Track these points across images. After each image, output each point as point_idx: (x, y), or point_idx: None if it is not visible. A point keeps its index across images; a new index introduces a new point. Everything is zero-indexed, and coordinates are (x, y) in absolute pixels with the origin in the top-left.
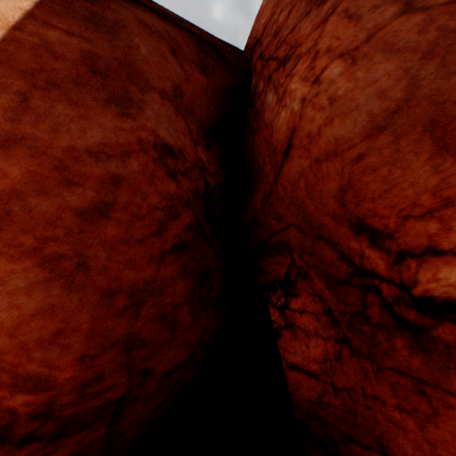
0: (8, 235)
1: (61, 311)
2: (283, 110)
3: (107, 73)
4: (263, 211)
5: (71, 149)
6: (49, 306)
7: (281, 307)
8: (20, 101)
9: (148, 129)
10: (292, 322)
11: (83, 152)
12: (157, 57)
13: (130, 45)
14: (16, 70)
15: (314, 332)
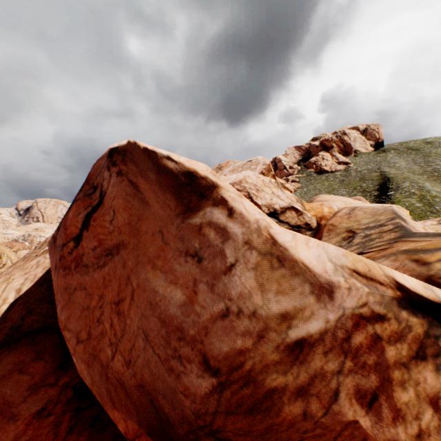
0: None
1: None
2: None
3: (3, 410)
4: None
5: None
6: None
7: None
8: None
9: (27, 416)
10: None
11: None
12: (15, 385)
13: (3, 393)
14: None
15: None
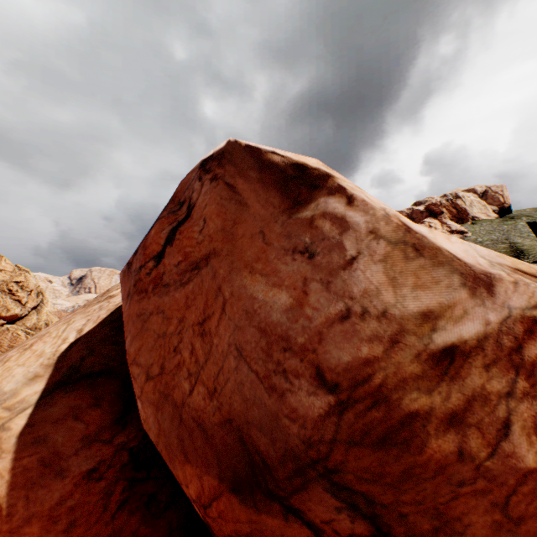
0: None
1: None
2: None
3: (51, 462)
4: None
5: (51, 507)
6: None
7: None
8: (27, 499)
9: (77, 474)
10: None
11: (56, 505)
12: (68, 433)
13: (54, 441)
14: (20, 487)
15: None
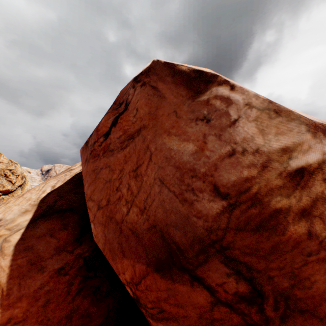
0: (29, 321)
1: None
2: None
3: (35, 262)
4: None
5: (34, 290)
6: None
7: None
8: (19, 285)
9: (51, 270)
10: None
11: (37, 289)
12: (46, 245)
13: (38, 249)
14: (15, 277)
15: None
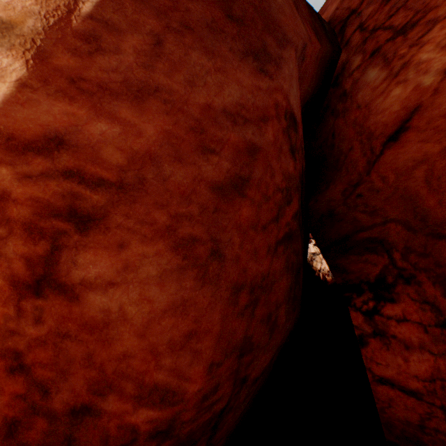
0: (140, 209)
1: (193, 307)
2: (397, 86)
3: (243, 19)
4: (346, 203)
5: (208, 108)
6: (181, 300)
7: (367, 312)
8: (153, 44)
9: (283, 92)
10: (384, 330)
11: (220, 112)
12: (288, 8)
13: None
14: (148, 5)
15: (418, 345)
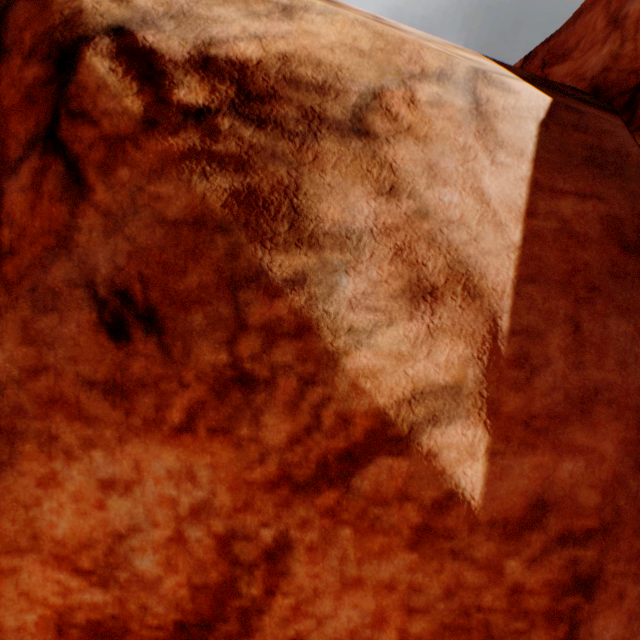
0: (623, 545)
1: None
2: None
3: (638, 243)
4: None
5: None
6: None
7: None
8: (571, 332)
9: None
10: None
11: None
12: None
13: None
14: (550, 283)
15: None
